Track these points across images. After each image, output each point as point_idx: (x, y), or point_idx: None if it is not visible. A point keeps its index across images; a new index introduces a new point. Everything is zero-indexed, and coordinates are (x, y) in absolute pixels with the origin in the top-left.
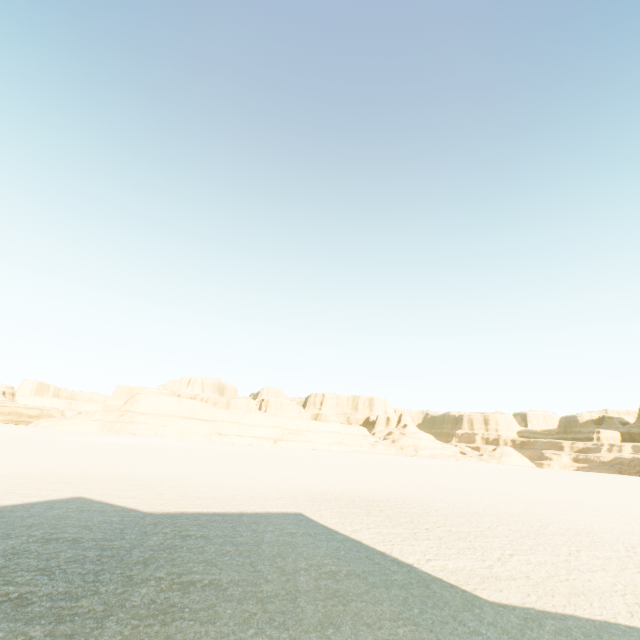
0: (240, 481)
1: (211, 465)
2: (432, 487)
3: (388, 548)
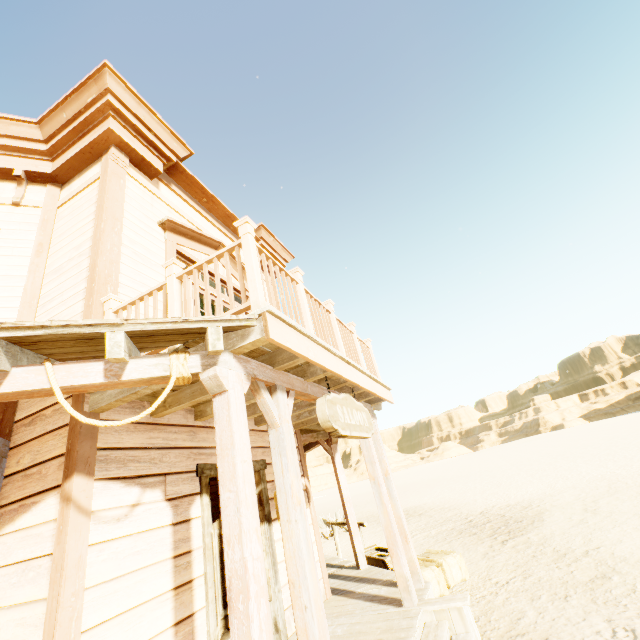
0: None
1: None
2: None
3: None
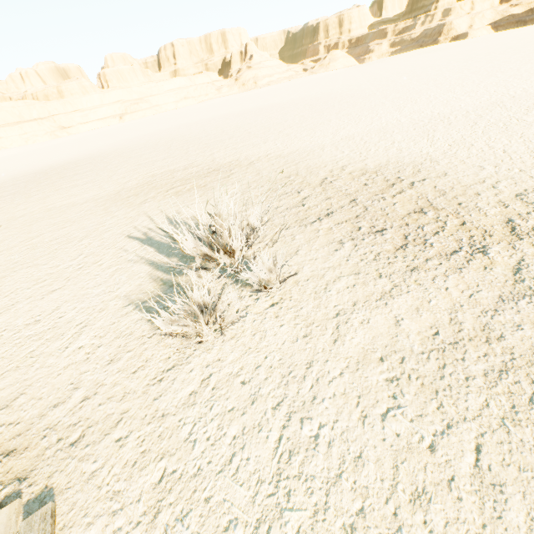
0: None
1: None
2: (176, 127)
3: None
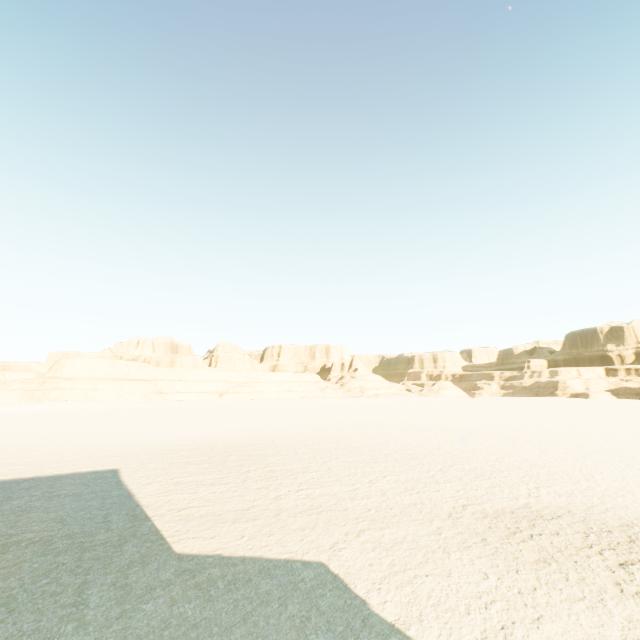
0: (108, 440)
1: (105, 425)
2: (331, 425)
3: (156, 500)
